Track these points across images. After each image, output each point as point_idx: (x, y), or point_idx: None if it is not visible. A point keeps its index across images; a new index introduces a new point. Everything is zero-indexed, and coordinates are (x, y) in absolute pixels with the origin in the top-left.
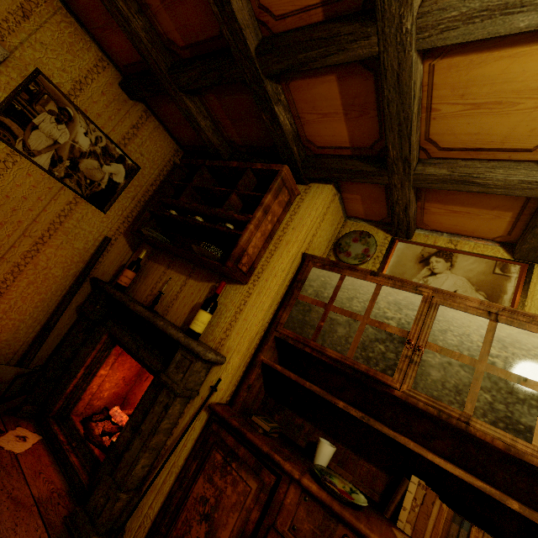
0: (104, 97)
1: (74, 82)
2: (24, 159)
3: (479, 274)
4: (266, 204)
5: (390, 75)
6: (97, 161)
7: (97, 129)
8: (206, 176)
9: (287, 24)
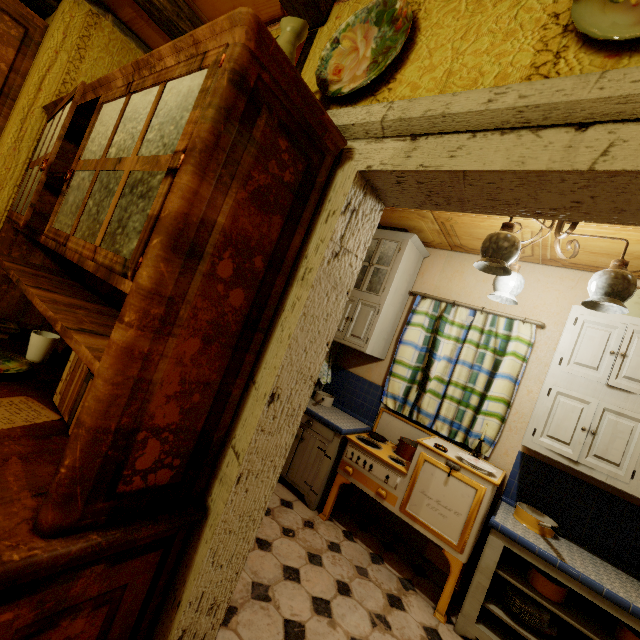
0: None
1: None
2: None
3: None
4: None
5: None
6: None
7: None
8: None
9: None
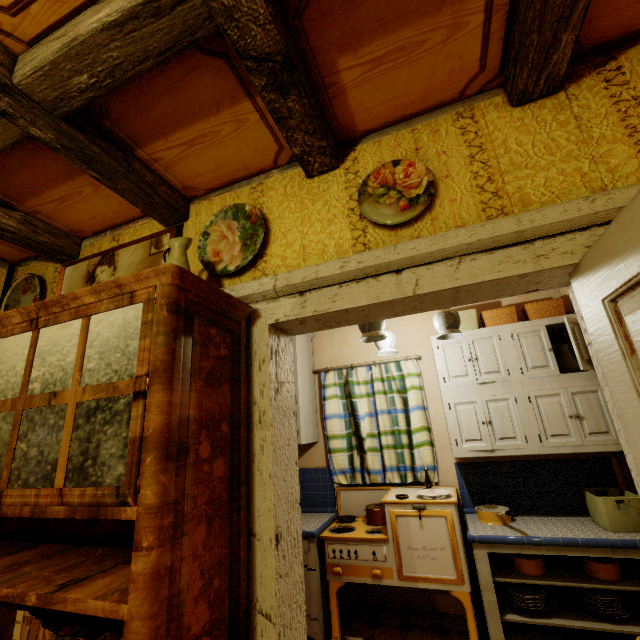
0: None
1: None
2: None
3: (138, 264)
4: None
5: None
6: None
7: None
8: None
9: None
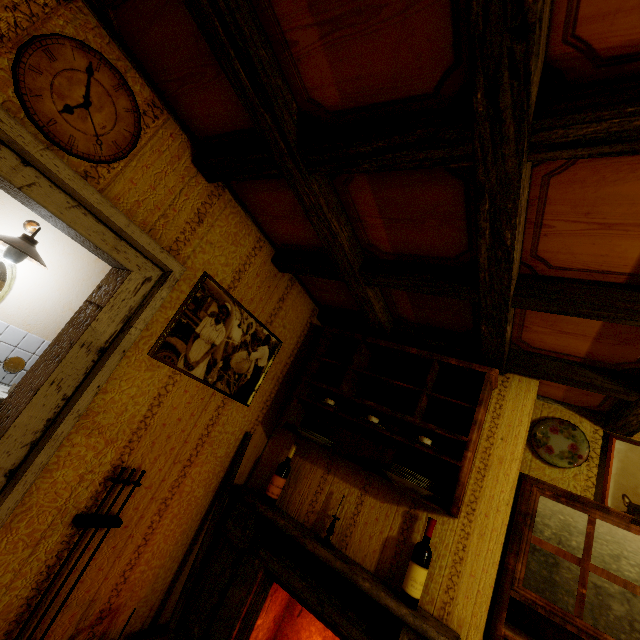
0: (258, 279)
1: (234, 273)
2: (183, 375)
3: None
4: (480, 421)
5: None
6: (245, 351)
7: (249, 316)
8: (363, 352)
9: (565, 274)
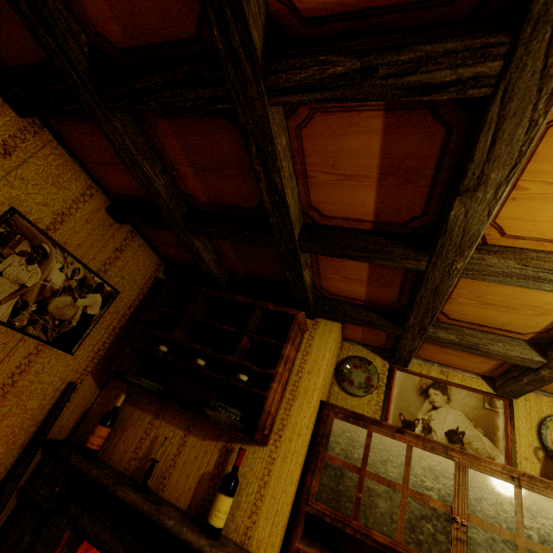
0: (88, 225)
1: (55, 215)
2: None
3: (473, 409)
4: (287, 355)
5: (430, 284)
6: (70, 297)
7: (75, 261)
8: (200, 302)
9: (334, 222)
